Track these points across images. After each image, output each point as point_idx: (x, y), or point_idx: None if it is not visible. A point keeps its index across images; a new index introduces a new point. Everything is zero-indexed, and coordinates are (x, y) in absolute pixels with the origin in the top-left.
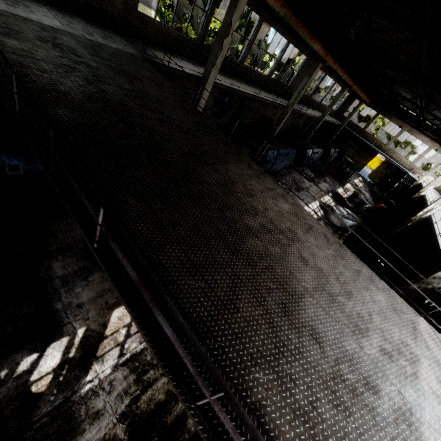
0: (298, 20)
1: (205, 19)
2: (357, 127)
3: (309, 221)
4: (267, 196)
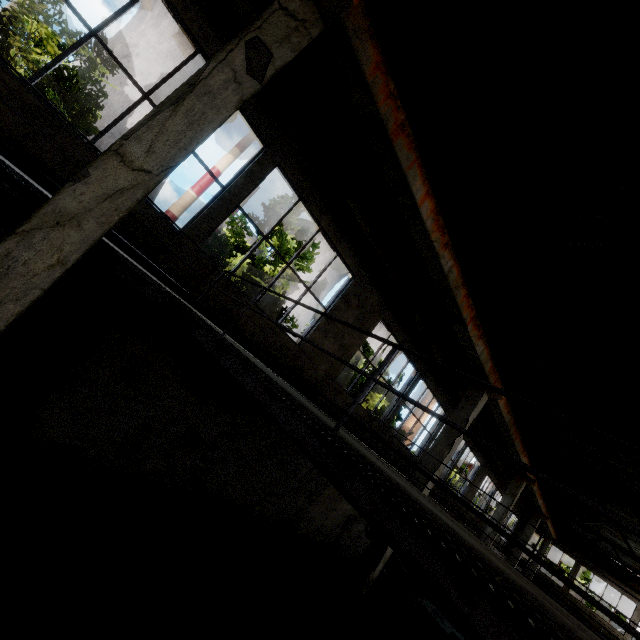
0: (516, 429)
1: (396, 403)
2: (551, 581)
3: None
4: None
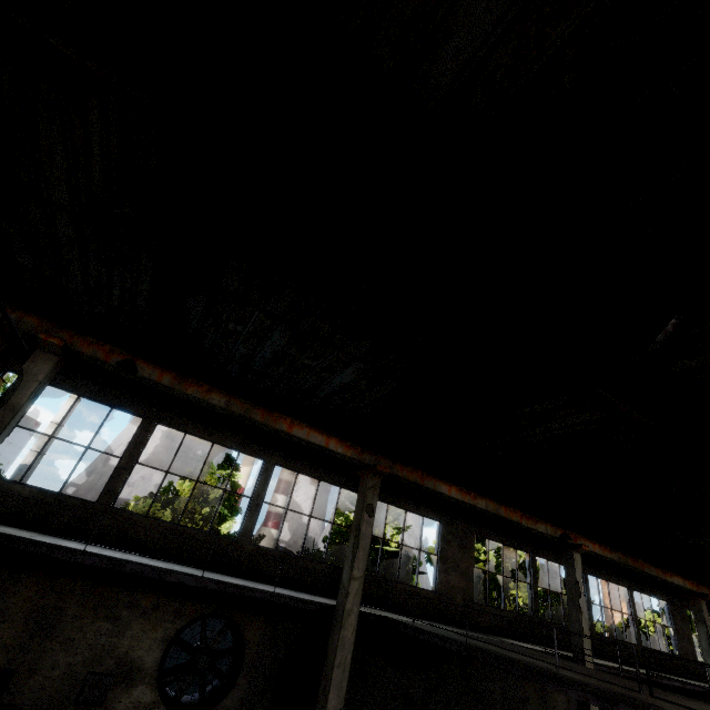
0: (634, 559)
1: (531, 591)
2: None
3: None
4: None
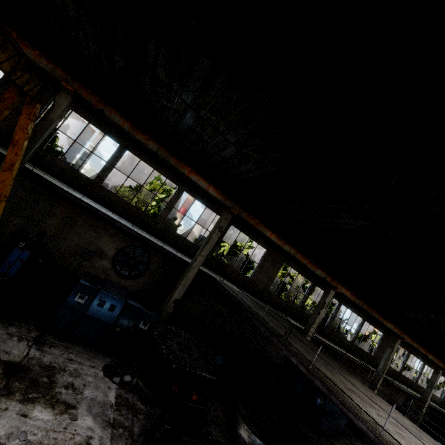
0: (369, 306)
1: (304, 298)
2: None
3: (435, 442)
4: (385, 405)
